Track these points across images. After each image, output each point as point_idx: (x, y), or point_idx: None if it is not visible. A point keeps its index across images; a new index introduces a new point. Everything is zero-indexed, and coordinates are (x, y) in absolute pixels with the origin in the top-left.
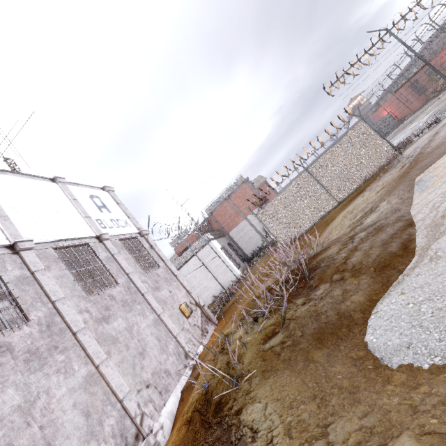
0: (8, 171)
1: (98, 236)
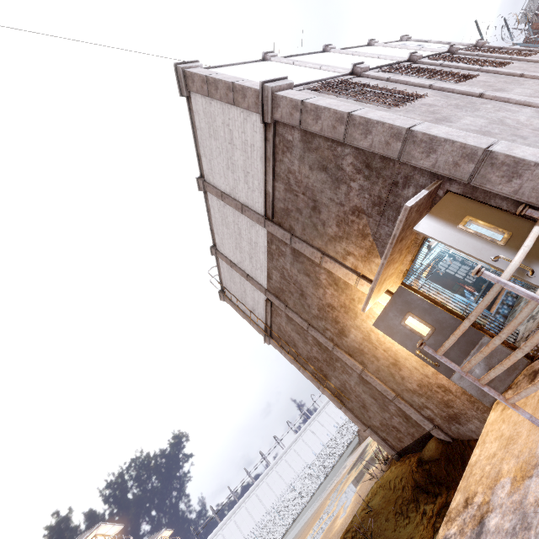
0: (345, 49)
1: (447, 51)
